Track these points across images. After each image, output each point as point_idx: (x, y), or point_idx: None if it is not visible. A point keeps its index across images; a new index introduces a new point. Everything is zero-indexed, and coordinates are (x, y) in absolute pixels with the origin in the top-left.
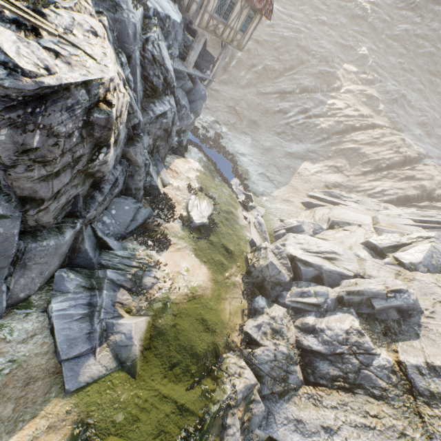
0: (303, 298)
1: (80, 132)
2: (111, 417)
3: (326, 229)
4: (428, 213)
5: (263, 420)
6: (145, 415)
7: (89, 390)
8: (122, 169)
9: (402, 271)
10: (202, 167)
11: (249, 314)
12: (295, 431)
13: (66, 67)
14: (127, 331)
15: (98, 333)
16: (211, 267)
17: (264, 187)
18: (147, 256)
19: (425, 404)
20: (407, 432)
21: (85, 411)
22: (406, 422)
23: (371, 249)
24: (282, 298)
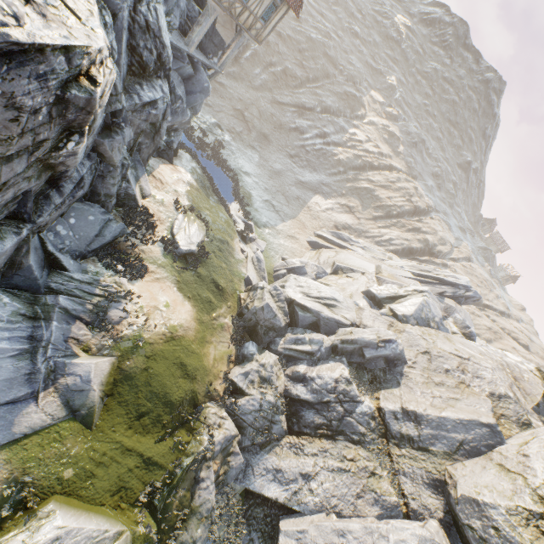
0: (297, 345)
1: (50, 110)
2: (58, 474)
3: (329, 274)
4: (427, 267)
5: (241, 473)
6: (103, 470)
7: (28, 443)
8: (91, 165)
9: (395, 323)
10: (195, 181)
11: (236, 361)
12: (274, 481)
13: (40, 19)
14: (84, 372)
15: (42, 375)
16: (196, 305)
17: (269, 218)
18: (116, 284)
19: (395, 445)
20: (377, 471)
21: (20, 467)
22: (378, 463)
23: (371, 298)
24: (275, 345)
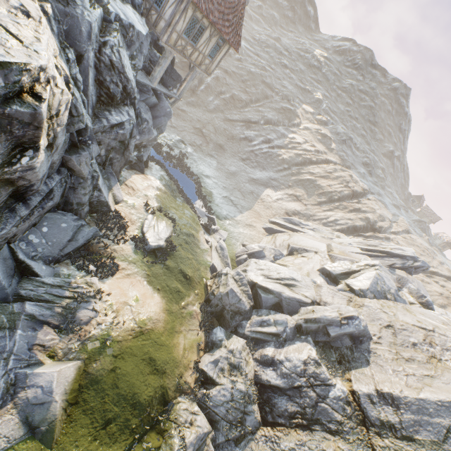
0: (263, 327)
1: None
2: None
3: (286, 255)
4: (373, 242)
5: None
6: None
7: None
8: (61, 179)
9: (353, 298)
10: (164, 186)
11: (205, 348)
12: None
13: None
14: (45, 383)
15: (0, 390)
16: (165, 296)
17: (228, 211)
18: (86, 284)
19: (377, 434)
20: None
21: None
22: None
23: (326, 275)
24: (242, 328)
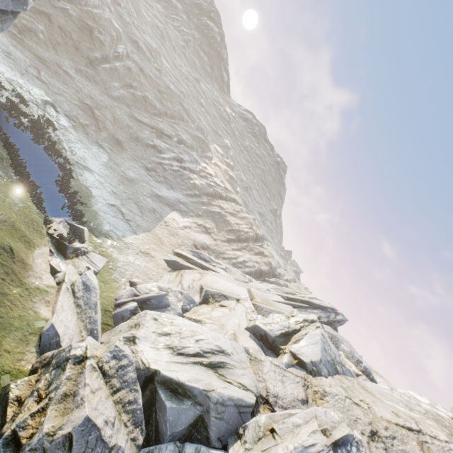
0: None
1: None
2: None
3: (199, 304)
4: (290, 289)
5: None
6: None
7: None
8: None
9: (307, 379)
10: None
11: None
12: None
13: None
14: None
15: None
16: None
17: (114, 226)
18: None
19: None
20: None
21: None
22: None
23: (260, 338)
24: None
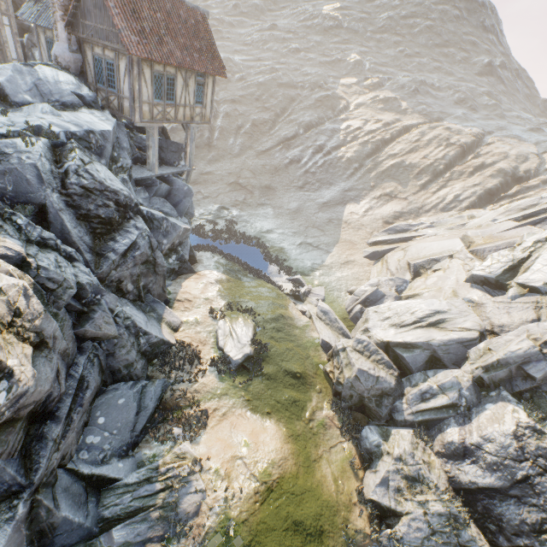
0: (427, 401)
1: None
2: None
3: (411, 280)
4: (528, 202)
5: None
6: None
7: None
8: (88, 356)
9: (540, 301)
10: (223, 273)
11: (362, 463)
12: None
13: None
14: None
15: None
16: (280, 417)
17: (312, 259)
18: (178, 458)
19: None
20: None
21: None
22: None
23: (482, 283)
24: (399, 413)
